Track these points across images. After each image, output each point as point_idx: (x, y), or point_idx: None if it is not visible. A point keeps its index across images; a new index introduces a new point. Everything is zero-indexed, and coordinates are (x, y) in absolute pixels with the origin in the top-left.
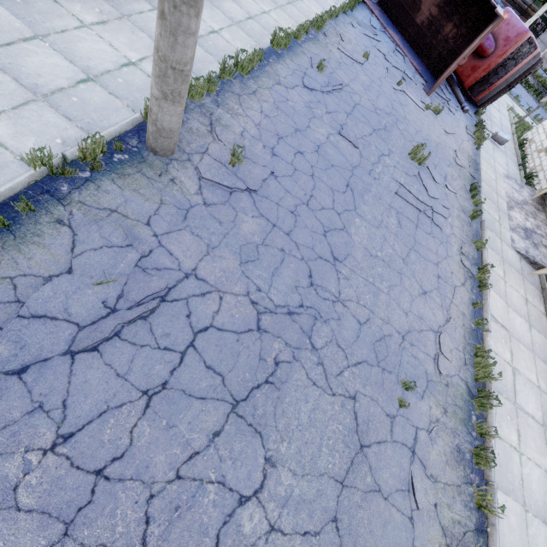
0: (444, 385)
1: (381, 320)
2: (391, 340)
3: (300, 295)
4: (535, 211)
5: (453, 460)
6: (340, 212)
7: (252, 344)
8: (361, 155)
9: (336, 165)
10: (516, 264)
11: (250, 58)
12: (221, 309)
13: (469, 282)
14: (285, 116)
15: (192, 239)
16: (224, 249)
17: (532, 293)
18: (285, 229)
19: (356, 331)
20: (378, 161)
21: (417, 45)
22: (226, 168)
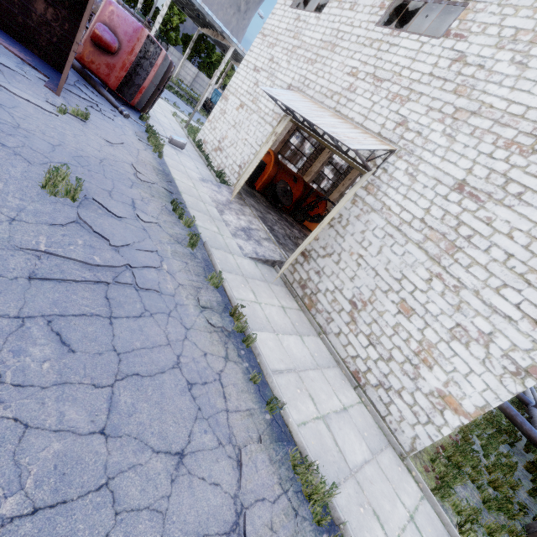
0: None
1: None
2: None
3: None
4: (241, 207)
5: None
6: None
7: None
8: None
9: None
10: (256, 272)
11: None
12: None
13: (231, 345)
14: None
15: None
16: None
17: (282, 295)
18: None
19: None
20: None
21: (7, 25)
22: None
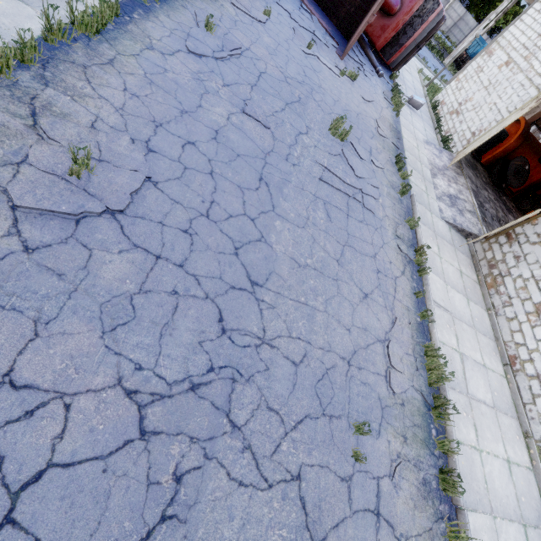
0: (399, 406)
1: (321, 349)
2: (335, 373)
3: (207, 353)
4: (455, 175)
5: (420, 498)
6: (254, 217)
7: (133, 466)
8: (274, 136)
9: (243, 154)
10: (447, 235)
11: (97, 11)
12: (69, 427)
13: (408, 268)
14: (163, 94)
15: (1, 318)
16: (69, 319)
17: (465, 263)
18: (177, 259)
19: (292, 377)
20: (295, 143)
21: (323, 2)
22: (67, 182)
